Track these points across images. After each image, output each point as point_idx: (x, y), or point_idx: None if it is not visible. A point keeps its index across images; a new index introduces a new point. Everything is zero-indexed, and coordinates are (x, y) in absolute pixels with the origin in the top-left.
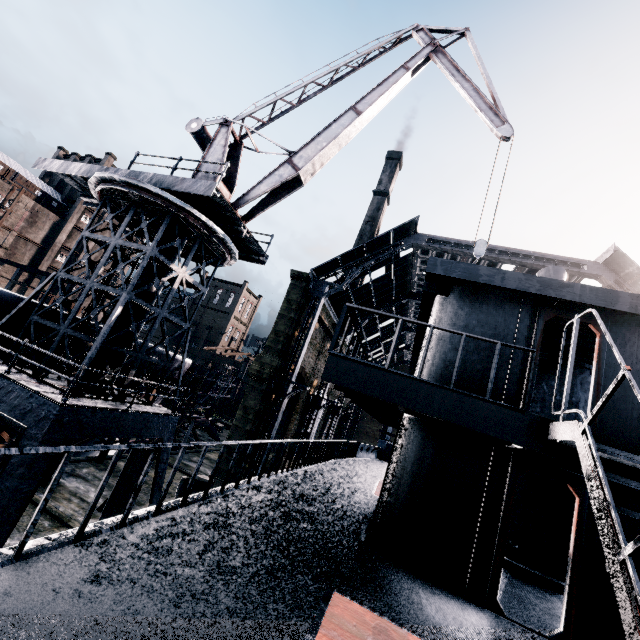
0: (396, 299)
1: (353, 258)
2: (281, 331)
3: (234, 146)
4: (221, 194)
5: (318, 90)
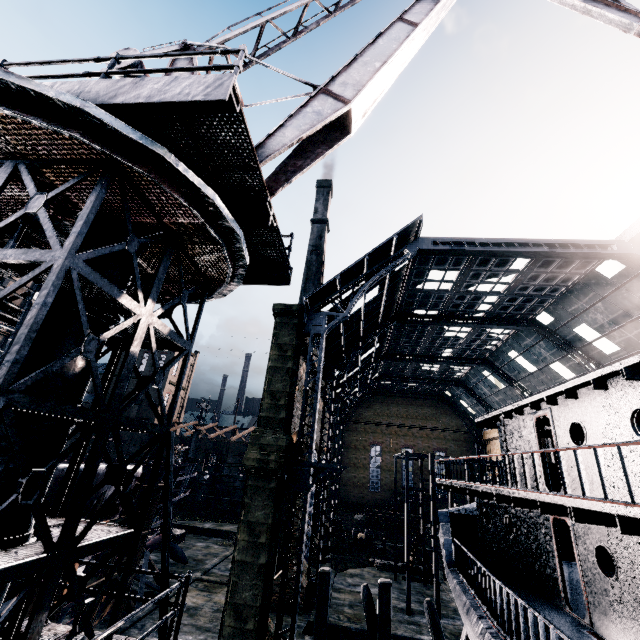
0: (382, 324)
1: (351, 277)
2: (279, 391)
3: None
4: (239, 111)
5: (321, 18)
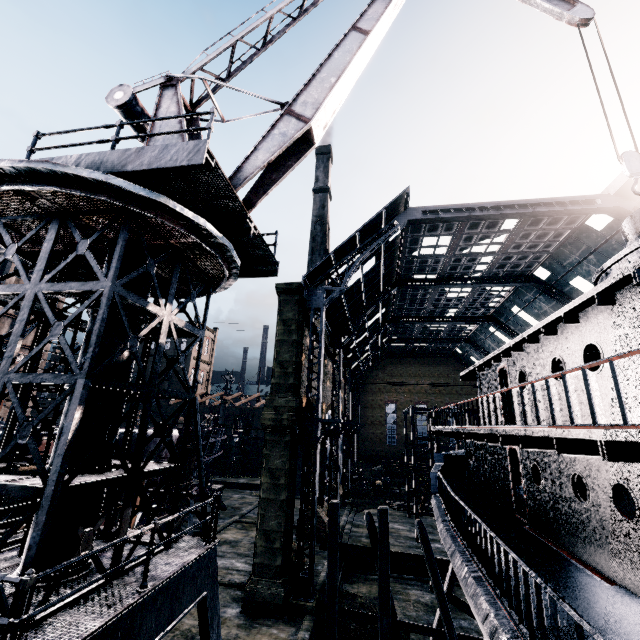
0: (384, 291)
1: (345, 252)
2: (287, 361)
3: (186, 120)
4: (215, 162)
5: (286, 25)
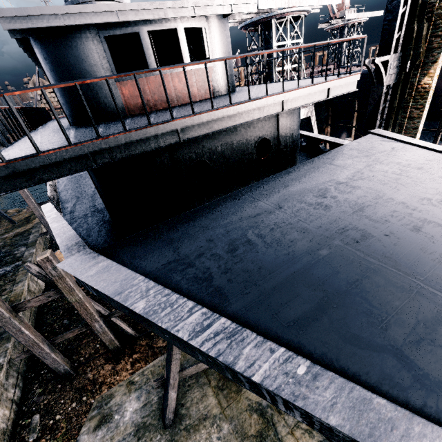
0: None
1: None
2: None
3: None
4: None
5: None
